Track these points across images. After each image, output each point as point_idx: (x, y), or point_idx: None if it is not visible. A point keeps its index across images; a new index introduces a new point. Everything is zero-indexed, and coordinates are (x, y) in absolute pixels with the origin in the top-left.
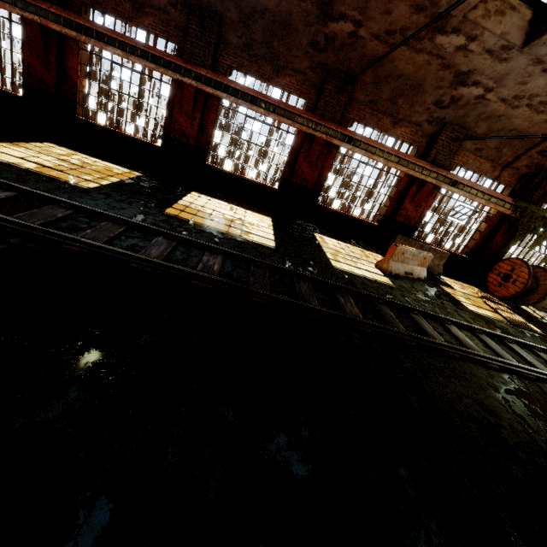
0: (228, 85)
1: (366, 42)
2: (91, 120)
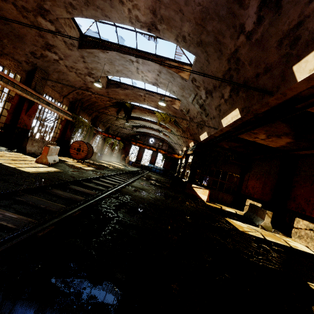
0: None
1: None
2: None
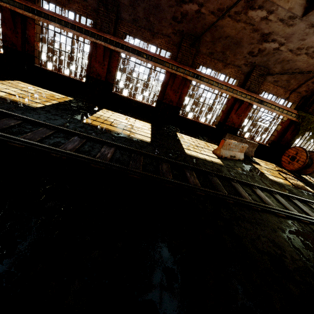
0: (123, 44)
1: (206, 16)
2: (43, 67)
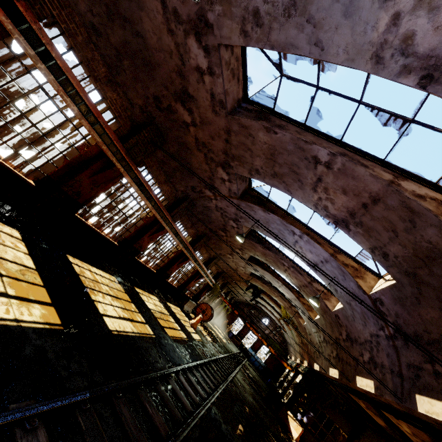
0: (179, 233)
1: (223, 238)
2: (84, 219)
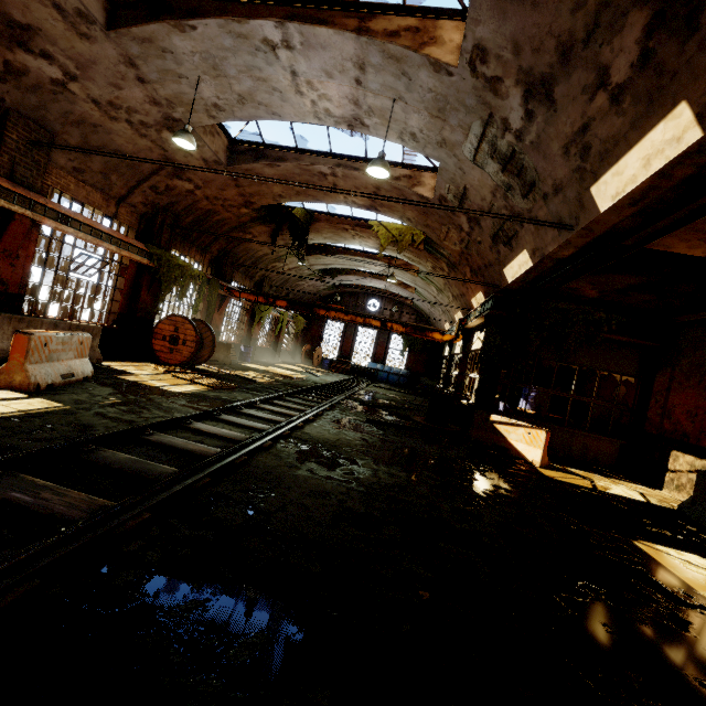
0: None
1: None
2: None
